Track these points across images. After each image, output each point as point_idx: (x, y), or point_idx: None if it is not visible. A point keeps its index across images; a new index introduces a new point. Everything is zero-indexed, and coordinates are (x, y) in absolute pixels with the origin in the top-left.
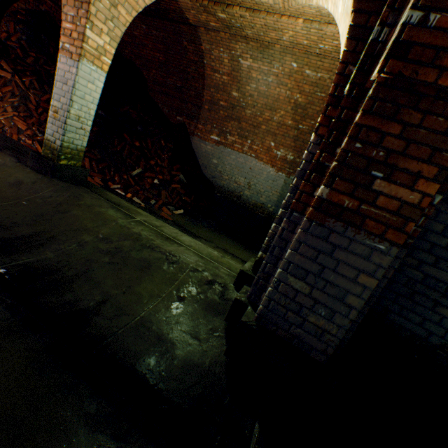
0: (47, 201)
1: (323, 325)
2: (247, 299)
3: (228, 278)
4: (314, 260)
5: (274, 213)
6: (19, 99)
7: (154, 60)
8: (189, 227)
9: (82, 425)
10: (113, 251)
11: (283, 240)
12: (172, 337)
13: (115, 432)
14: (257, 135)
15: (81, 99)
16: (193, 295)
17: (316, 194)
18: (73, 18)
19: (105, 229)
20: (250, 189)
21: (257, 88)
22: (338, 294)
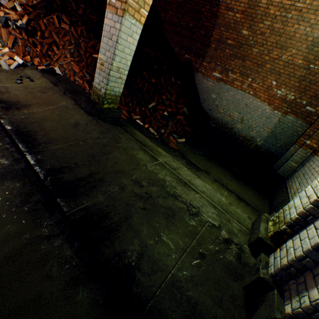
0: (96, 142)
1: None
2: (270, 278)
3: (241, 236)
4: None
5: (261, 147)
6: (74, 46)
7: (172, 2)
8: (190, 155)
9: None
10: (145, 196)
11: None
12: (199, 302)
13: None
14: (259, 73)
15: (121, 52)
16: (212, 252)
17: None
18: None
19: (137, 172)
20: (242, 123)
21: (272, 25)
22: None
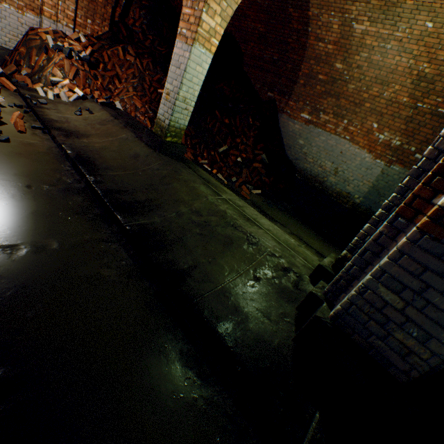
0: (155, 173)
1: (411, 345)
2: (323, 295)
3: (303, 269)
4: (417, 275)
5: (360, 206)
6: (137, 80)
7: (253, 32)
8: (265, 208)
9: (178, 359)
10: (203, 224)
11: (378, 245)
12: (247, 311)
13: (199, 373)
14: (356, 114)
15: (189, 81)
16: (268, 277)
17: (437, 203)
18: (192, 3)
19: (197, 203)
20: (337, 175)
21: (369, 57)
22: (441, 319)
